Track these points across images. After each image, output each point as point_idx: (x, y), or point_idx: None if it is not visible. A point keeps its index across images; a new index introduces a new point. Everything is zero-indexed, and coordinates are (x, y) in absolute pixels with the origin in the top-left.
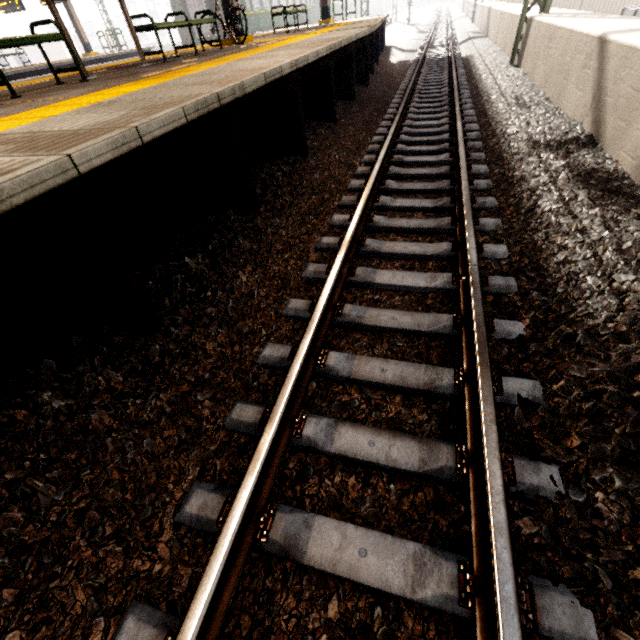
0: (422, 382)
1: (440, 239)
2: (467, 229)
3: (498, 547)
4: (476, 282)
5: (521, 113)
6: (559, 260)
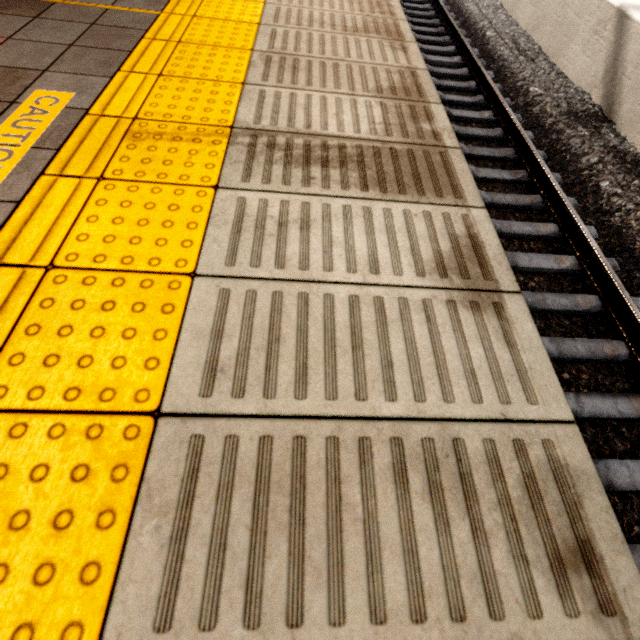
0: (605, 353)
1: (535, 216)
2: (573, 214)
3: None
4: (610, 269)
5: (532, 67)
6: None
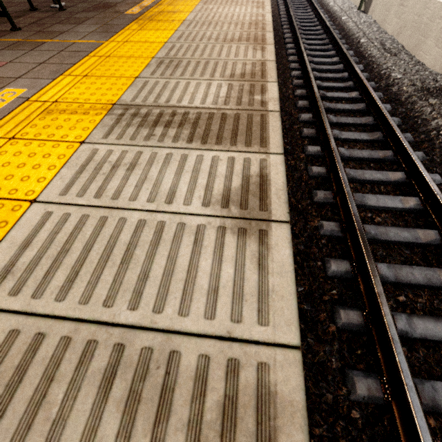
0: (441, 281)
1: (387, 166)
2: (418, 164)
3: None
4: None
5: (394, 60)
6: None
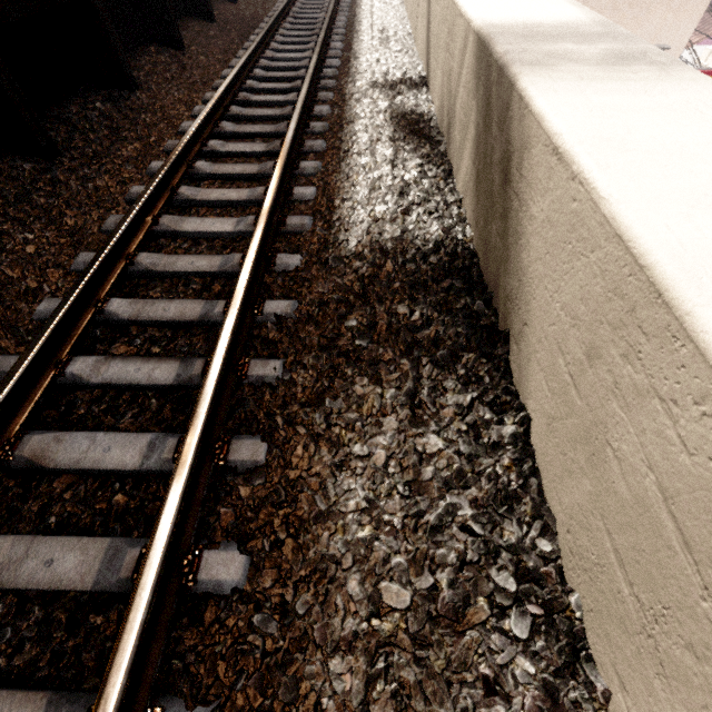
0: (199, 315)
1: (264, 185)
2: (275, 171)
3: (197, 415)
4: (263, 221)
5: (378, 49)
6: (346, 197)
